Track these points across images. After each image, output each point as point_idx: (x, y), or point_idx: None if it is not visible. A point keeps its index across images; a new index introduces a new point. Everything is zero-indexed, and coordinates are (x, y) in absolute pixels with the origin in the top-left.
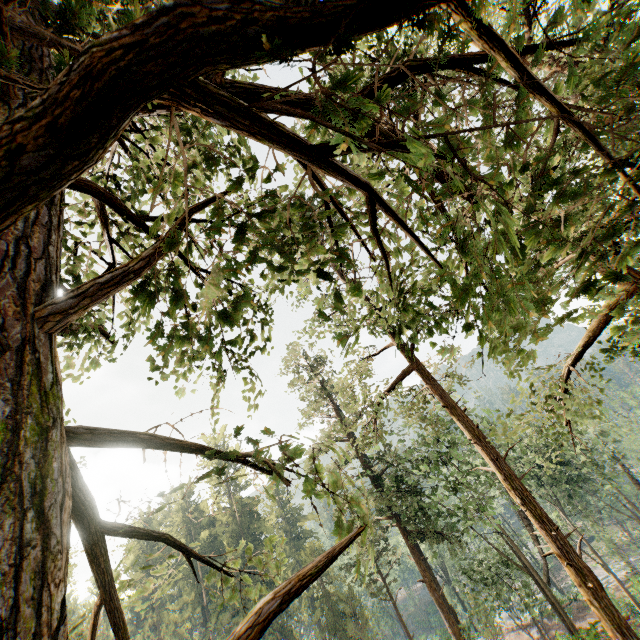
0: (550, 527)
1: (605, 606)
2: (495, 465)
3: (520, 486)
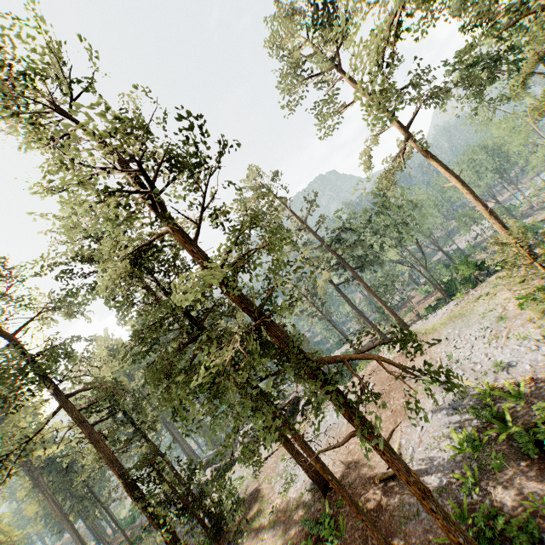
0: (480, 199)
1: (499, 222)
2: (456, 179)
3: (467, 186)
